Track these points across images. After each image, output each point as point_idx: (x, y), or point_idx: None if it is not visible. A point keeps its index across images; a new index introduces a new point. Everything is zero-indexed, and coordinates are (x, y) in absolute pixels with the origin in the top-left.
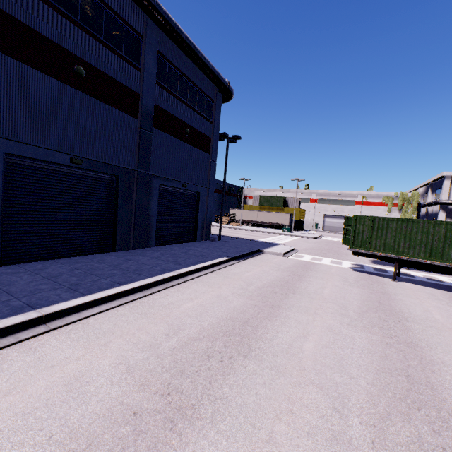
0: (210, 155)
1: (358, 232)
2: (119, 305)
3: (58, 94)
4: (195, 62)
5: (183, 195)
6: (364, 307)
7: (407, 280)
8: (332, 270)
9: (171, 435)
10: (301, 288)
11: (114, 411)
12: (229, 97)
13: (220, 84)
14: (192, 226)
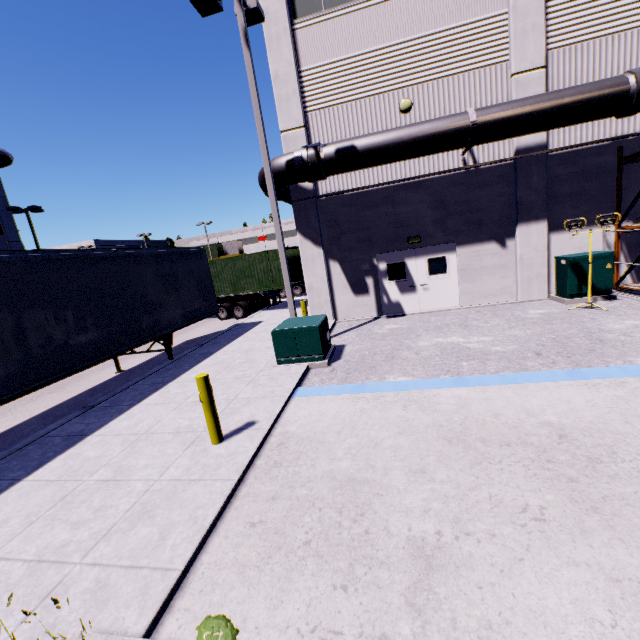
0: (5, 235)
1: None
2: None
3: None
4: None
5: None
6: None
7: None
8: None
9: None
10: None
11: None
12: (4, 162)
13: None
14: None
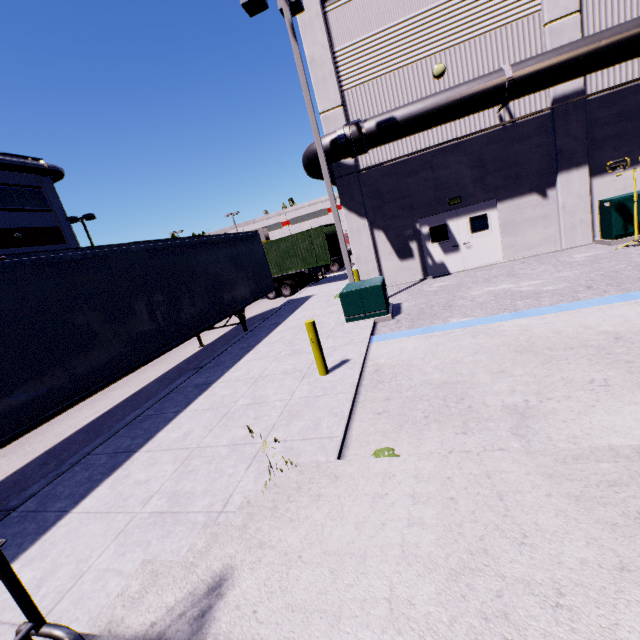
0: (67, 244)
1: None
2: None
3: None
4: None
5: None
6: None
7: None
8: None
9: None
10: None
11: None
12: (58, 176)
13: (34, 171)
14: None
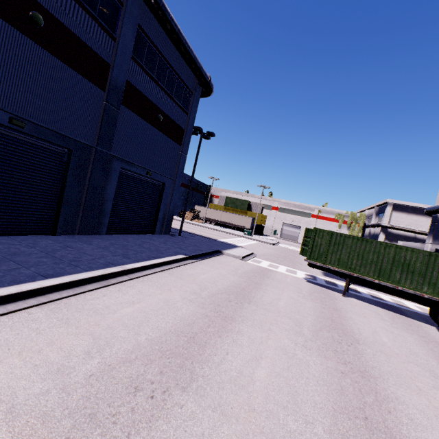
0: (181, 146)
1: (316, 244)
2: (35, 305)
3: (3, 38)
4: (178, 47)
5: (146, 184)
6: (317, 324)
7: (354, 295)
8: (288, 280)
9: None
10: (257, 297)
11: None
12: (208, 93)
13: (201, 77)
14: (152, 217)
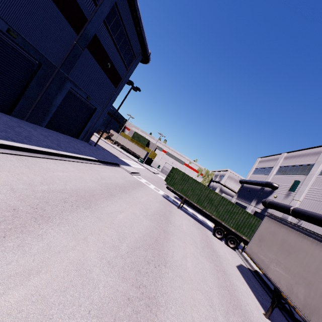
0: (116, 89)
1: (174, 177)
2: (9, 153)
3: None
4: (136, 27)
5: (84, 104)
6: (156, 212)
7: (184, 210)
8: (152, 192)
9: (35, 223)
10: (131, 193)
11: (1, 204)
12: (146, 62)
13: (145, 51)
14: (80, 127)
